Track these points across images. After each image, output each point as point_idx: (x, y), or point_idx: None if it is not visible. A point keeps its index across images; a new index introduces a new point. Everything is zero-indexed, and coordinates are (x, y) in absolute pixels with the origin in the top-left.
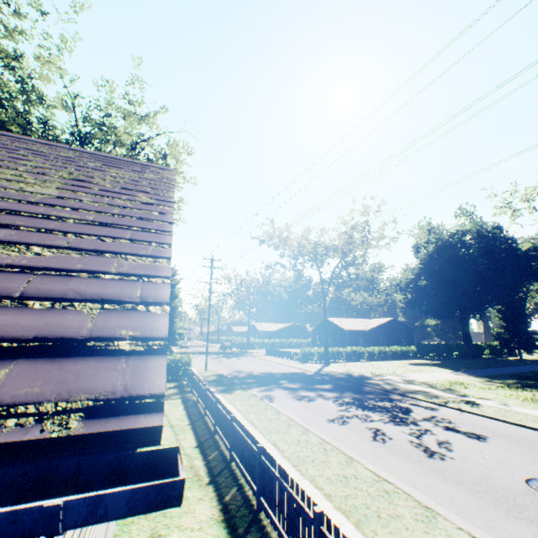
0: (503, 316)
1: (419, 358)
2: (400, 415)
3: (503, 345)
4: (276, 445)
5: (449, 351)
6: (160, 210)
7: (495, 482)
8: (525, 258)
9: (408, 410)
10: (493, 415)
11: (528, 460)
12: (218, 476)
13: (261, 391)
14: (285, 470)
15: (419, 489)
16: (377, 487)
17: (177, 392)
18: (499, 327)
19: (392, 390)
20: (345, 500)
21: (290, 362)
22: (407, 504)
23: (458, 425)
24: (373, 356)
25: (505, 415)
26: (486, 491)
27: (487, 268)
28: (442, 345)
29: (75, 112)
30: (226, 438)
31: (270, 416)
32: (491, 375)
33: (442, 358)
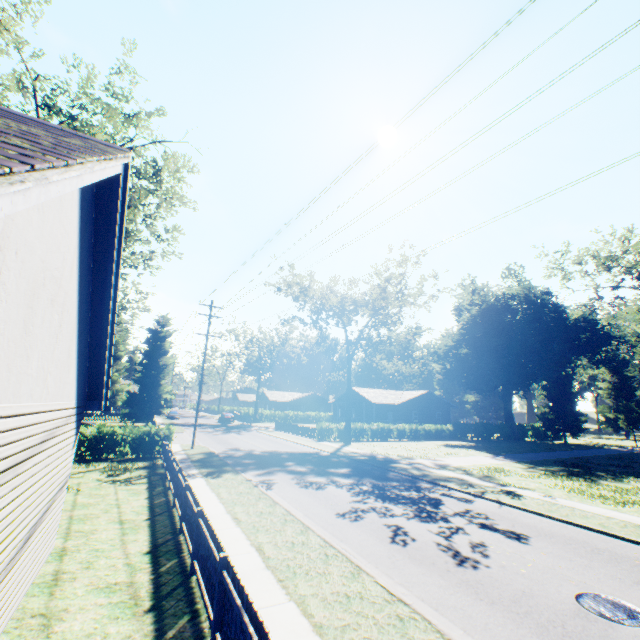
0: (548, 394)
1: (456, 439)
2: (428, 509)
3: (547, 426)
4: (262, 549)
5: (489, 432)
6: (31, 154)
7: (539, 599)
8: (574, 329)
9: (439, 502)
10: (536, 509)
11: (578, 568)
12: (166, 598)
13: (259, 475)
14: (248, 596)
15: (443, 613)
16: (388, 611)
17: (145, 475)
18: (544, 406)
19: (421, 476)
20: (342, 634)
21: (303, 440)
22: (426, 638)
23: (496, 522)
24: (403, 434)
25: (550, 509)
26: (528, 613)
27: (533, 338)
28: (482, 425)
29: (35, 97)
30: (191, 540)
31: (262, 509)
32: (534, 460)
33: (481, 440)
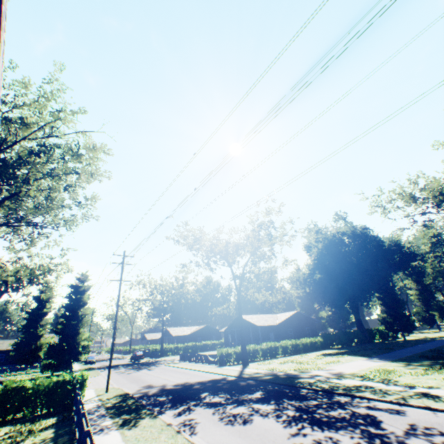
0: (383, 302)
1: (326, 348)
2: (374, 431)
3: (389, 328)
4: None
5: (349, 339)
6: None
7: None
8: (390, 252)
9: (375, 419)
10: None
11: None
12: None
13: (178, 414)
14: None
15: None
16: None
17: (51, 438)
18: (382, 312)
19: (332, 389)
20: None
21: (207, 367)
22: None
23: None
24: (287, 350)
25: None
26: None
27: (364, 261)
28: (343, 333)
29: None
30: None
31: None
32: (403, 358)
33: (345, 346)
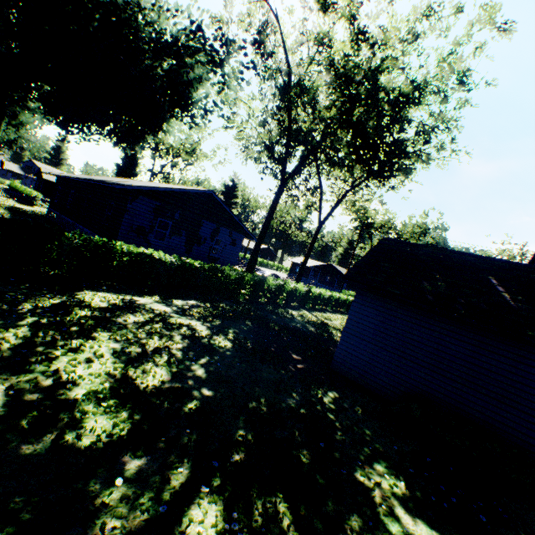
0: None
1: None
2: None
3: None
4: None
5: None
6: None
7: None
8: None
9: None
10: None
11: None
12: None
13: None
14: None
15: None
16: None
17: None
18: None
19: None
20: None
21: None
22: None
23: None
24: None
25: None
26: None
27: None
28: None
29: None
30: None
31: None
32: None
33: None
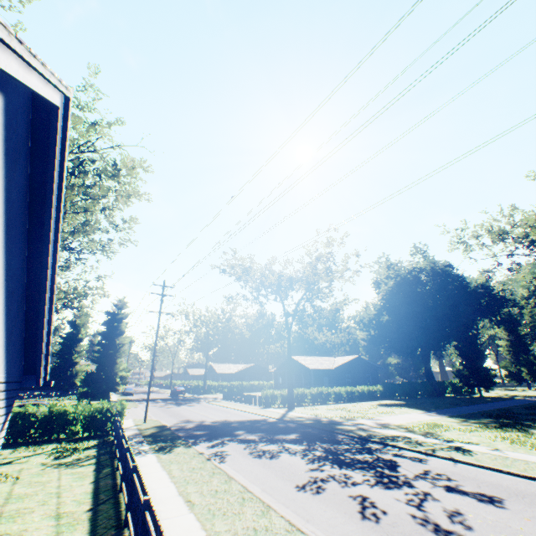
0: (460, 352)
1: (386, 398)
2: (387, 472)
3: (463, 382)
4: None
5: (414, 390)
6: None
7: None
8: (475, 295)
9: (395, 464)
10: (493, 465)
11: None
12: None
13: (211, 446)
14: None
15: None
16: None
17: (94, 455)
18: (458, 363)
19: (368, 437)
20: None
21: (250, 408)
22: None
23: (460, 483)
24: (340, 397)
25: (506, 464)
26: None
27: (443, 304)
28: (407, 384)
29: None
30: None
31: (217, 486)
32: (463, 414)
33: (408, 398)
